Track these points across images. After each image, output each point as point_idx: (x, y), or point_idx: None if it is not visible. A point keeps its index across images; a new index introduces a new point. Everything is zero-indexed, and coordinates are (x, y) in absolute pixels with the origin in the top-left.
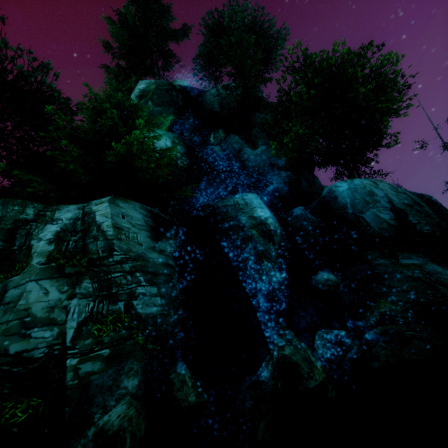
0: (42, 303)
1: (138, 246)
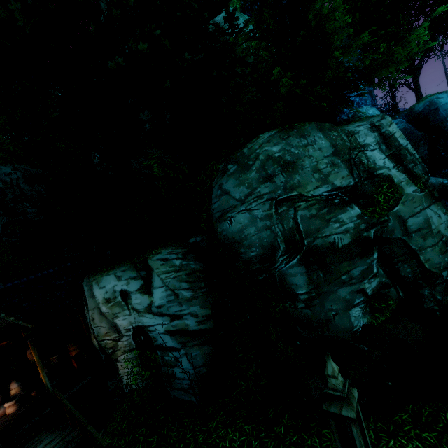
0: (442, 225)
1: None
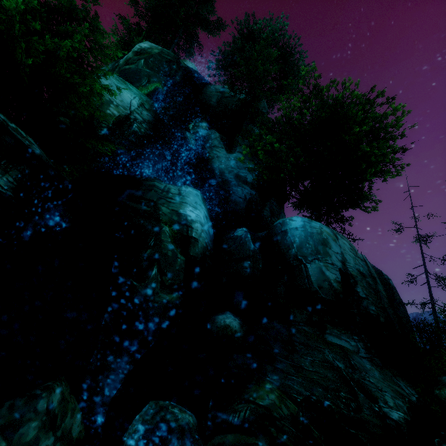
0: None
1: None
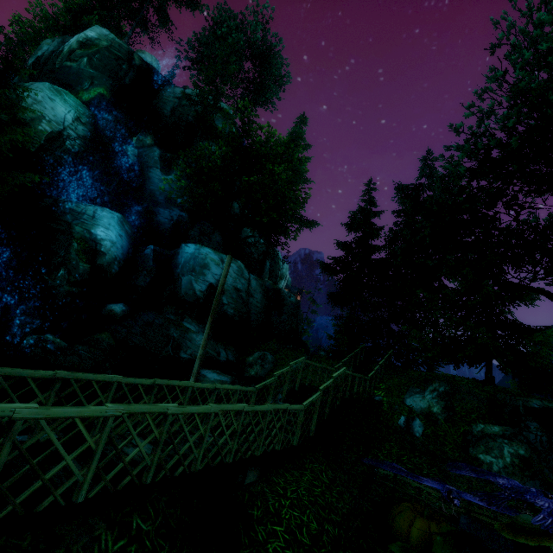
0: None
1: None
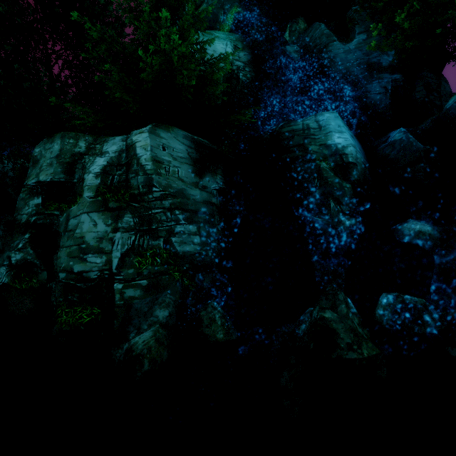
0: (93, 233)
1: (179, 181)
